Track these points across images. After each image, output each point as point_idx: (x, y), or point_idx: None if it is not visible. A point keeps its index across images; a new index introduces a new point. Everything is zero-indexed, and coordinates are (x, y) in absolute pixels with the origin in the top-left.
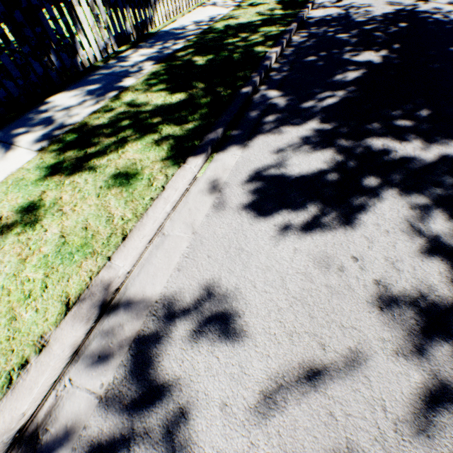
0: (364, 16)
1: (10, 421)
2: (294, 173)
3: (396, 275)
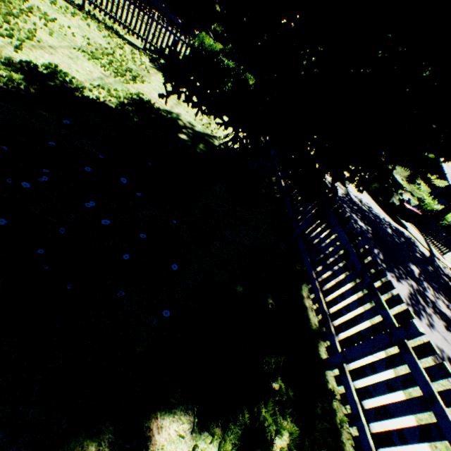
0: (340, 193)
1: None
2: (407, 296)
3: (450, 337)
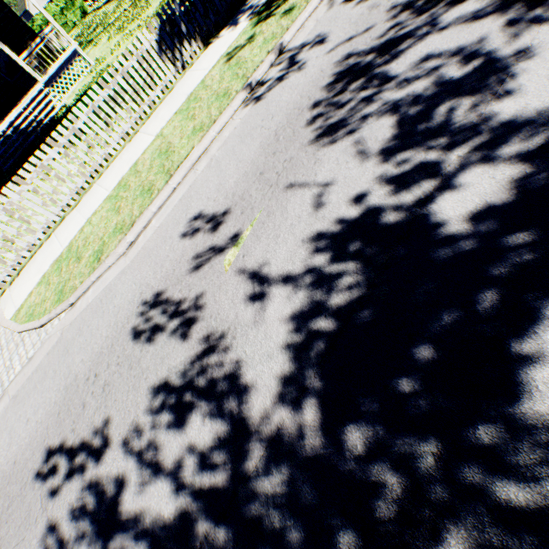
0: None
1: (257, 75)
2: None
3: None
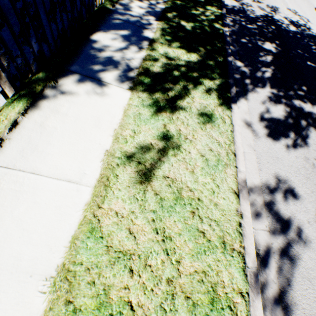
0: (253, 14)
1: (254, 248)
2: (275, 117)
3: None
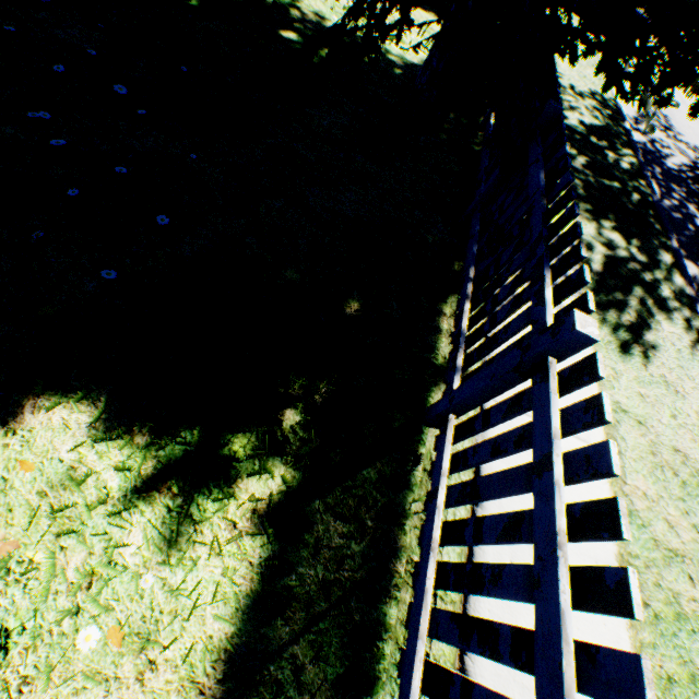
0: (674, 163)
1: None
2: None
3: None
